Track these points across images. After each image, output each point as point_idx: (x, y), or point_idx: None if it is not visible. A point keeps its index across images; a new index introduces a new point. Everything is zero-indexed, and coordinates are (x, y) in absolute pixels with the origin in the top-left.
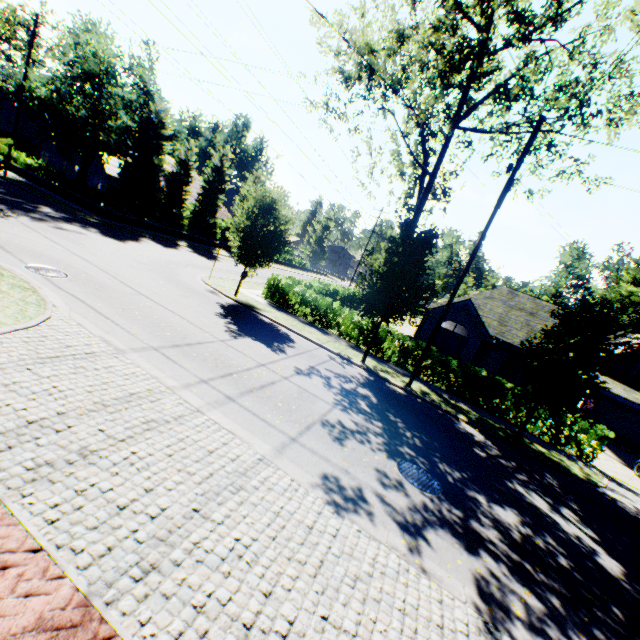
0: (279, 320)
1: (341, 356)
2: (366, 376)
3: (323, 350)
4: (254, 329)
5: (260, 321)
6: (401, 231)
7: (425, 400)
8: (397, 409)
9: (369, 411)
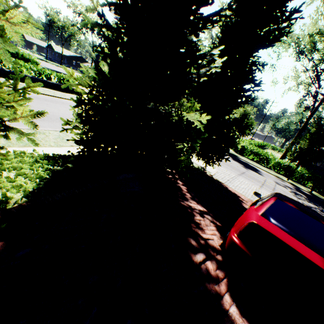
0: (247, 161)
1: (278, 177)
2: (293, 186)
3: (270, 174)
4: (246, 165)
5: (242, 161)
6: (316, 128)
7: (320, 198)
8: (314, 201)
9: (307, 200)
